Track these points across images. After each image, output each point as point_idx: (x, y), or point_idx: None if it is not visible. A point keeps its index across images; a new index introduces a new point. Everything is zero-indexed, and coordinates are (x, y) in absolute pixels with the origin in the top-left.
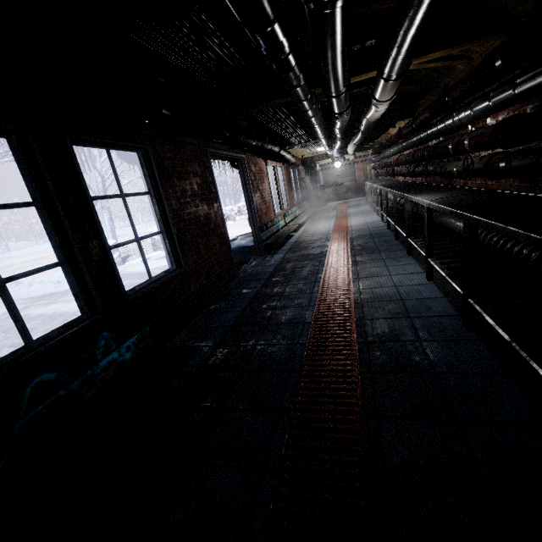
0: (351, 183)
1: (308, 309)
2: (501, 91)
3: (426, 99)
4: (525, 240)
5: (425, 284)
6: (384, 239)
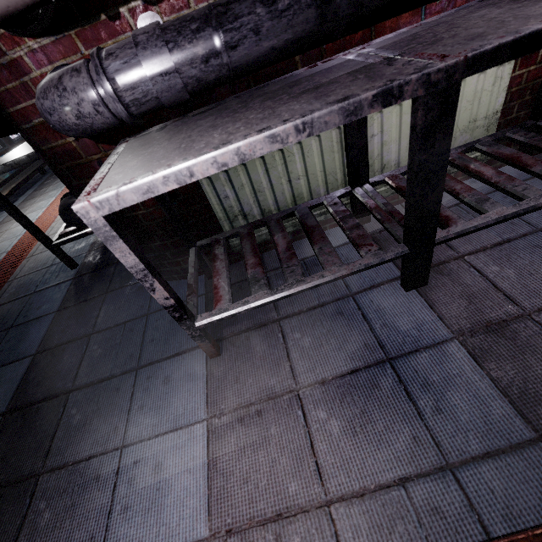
0: None
1: None
2: None
3: None
4: None
5: None
6: None
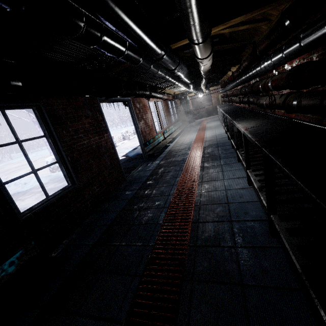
0: (209, 106)
1: (162, 211)
2: (290, 44)
3: (246, 51)
4: (306, 196)
5: (246, 188)
6: (225, 147)
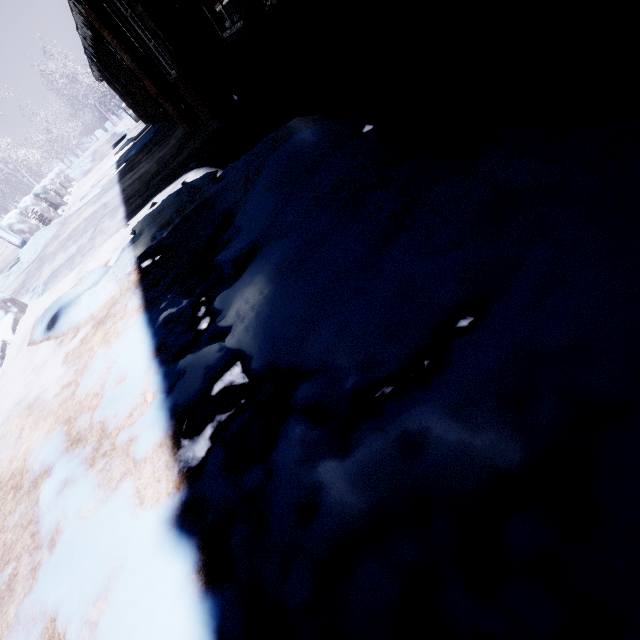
0: None
1: None
2: None
3: None
4: None
5: None
6: None
